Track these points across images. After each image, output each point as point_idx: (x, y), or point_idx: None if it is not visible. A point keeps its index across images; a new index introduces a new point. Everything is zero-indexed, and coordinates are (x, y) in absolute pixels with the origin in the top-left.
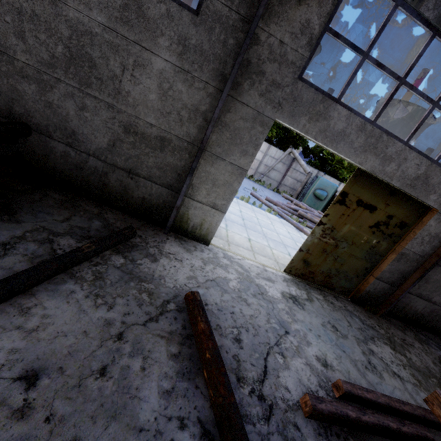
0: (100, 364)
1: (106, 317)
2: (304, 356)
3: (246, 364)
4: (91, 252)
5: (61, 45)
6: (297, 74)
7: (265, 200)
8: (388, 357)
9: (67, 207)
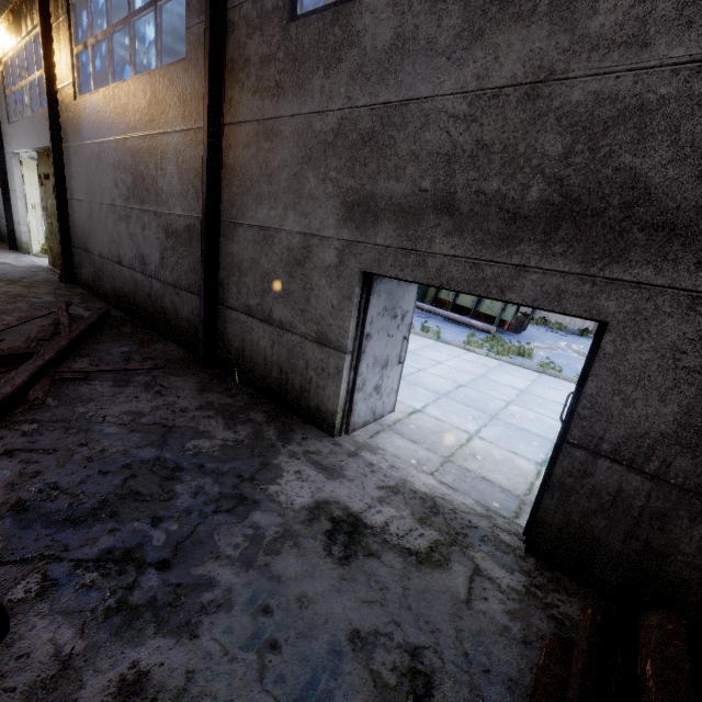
0: None
1: None
2: None
3: None
4: None
5: None
6: (8, 123)
7: None
8: None
9: None
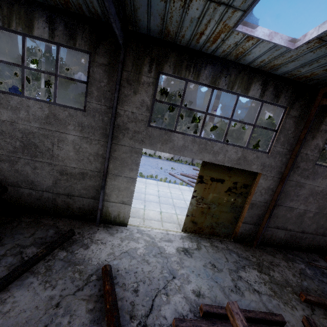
0: (43, 324)
1: (50, 294)
2: (183, 292)
3: (138, 306)
4: (43, 255)
5: (18, 141)
6: (146, 124)
7: (180, 175)
8: (253, 279)
9: (33, 226)
